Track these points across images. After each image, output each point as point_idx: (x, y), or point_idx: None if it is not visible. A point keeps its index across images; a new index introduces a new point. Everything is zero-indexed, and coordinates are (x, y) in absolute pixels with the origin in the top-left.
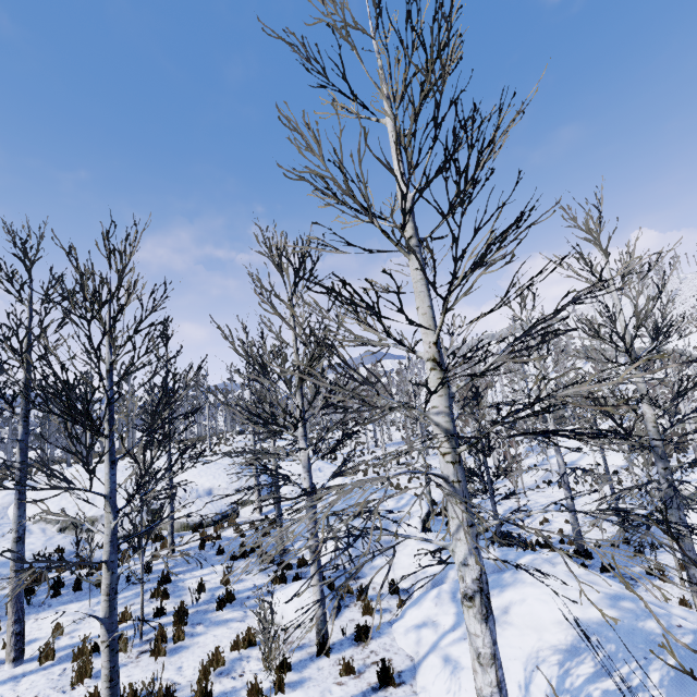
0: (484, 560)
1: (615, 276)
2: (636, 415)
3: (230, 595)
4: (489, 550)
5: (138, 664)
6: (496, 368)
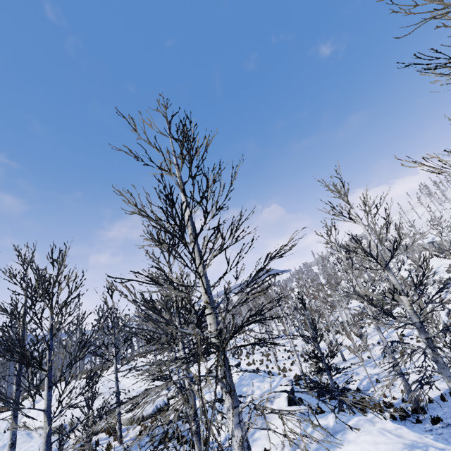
0: (325, 425)
1: (288, 242)
2: (397, 302)
3: None
4: (329, 416)
5: None
6: (244, 301)
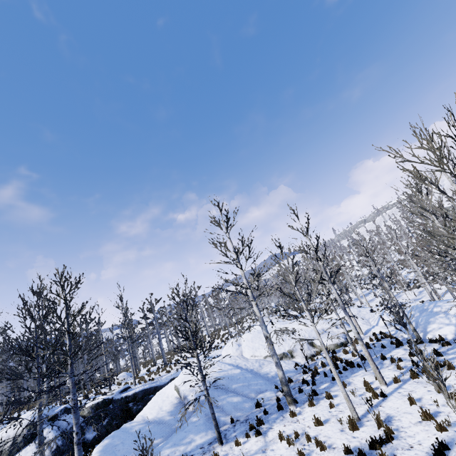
0: None
1: None
2: None
3: (436, 351)
4: None
5: (448, 373)
6: None
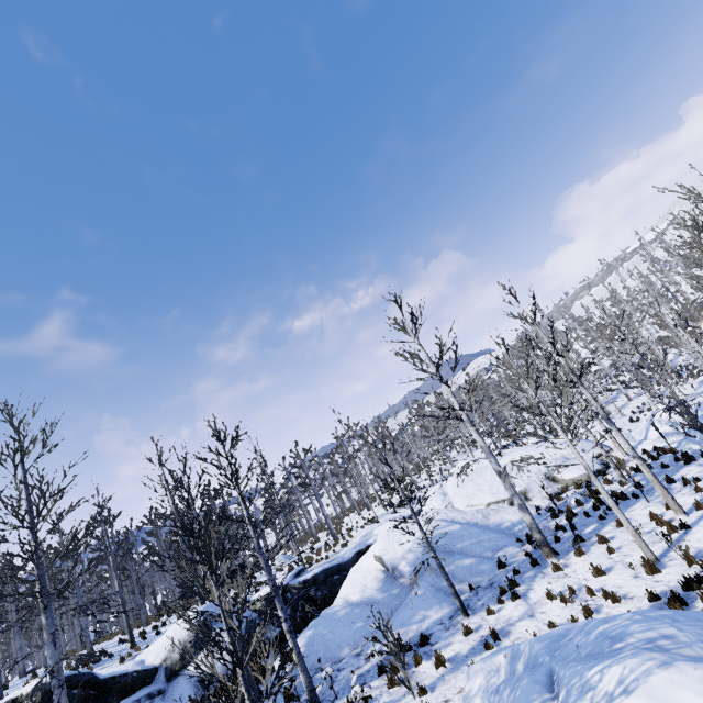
0: None
1: None
2: None
3: None
4: None
5: None
6: None
